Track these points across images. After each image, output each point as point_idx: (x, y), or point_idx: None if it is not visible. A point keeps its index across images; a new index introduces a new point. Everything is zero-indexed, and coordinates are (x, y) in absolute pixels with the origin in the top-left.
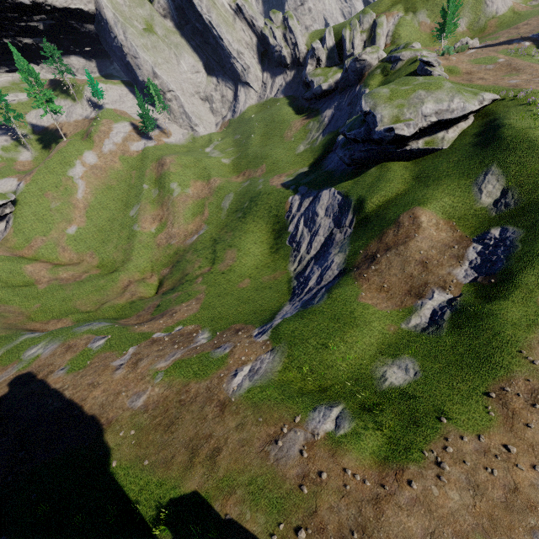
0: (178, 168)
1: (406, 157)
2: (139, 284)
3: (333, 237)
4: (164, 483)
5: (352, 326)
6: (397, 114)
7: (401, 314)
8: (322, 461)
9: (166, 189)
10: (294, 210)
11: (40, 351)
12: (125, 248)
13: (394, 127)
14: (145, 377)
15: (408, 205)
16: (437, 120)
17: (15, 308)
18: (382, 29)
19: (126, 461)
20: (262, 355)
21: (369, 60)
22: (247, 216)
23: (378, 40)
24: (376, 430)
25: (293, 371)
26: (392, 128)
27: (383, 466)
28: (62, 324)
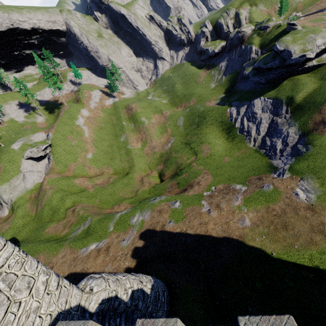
0: (141, 109)
1: (304, 72)
2: (148, 177)
3: (276, 122)
4: (324, 251)
5: None
6: (302, 48)
7: None
8: None
9: (139, 122)
10: (234, 116)
11: (140, 218)
12: (126, 159)
13: (306, 54)
14: (234, 211)
15: None
16: (325, 48)
17: (87, 204)
18: (243, 16)
19: (280, 250)
20: (298, 183)
21: (246, 31)
22: (200, 125)
23: (242, 22)
24: None
25: None
26: (305, 55)
27: None
28: (123, 206)
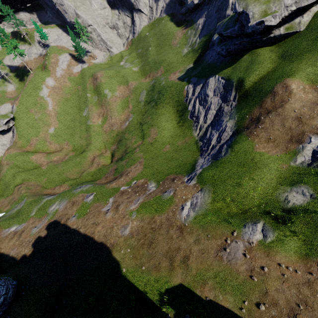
0: (106, 79)
1: (270, 43)
2: (100, 157)
3: (222, 110)
4: (159, 280)
5: (255, 168)
6: (265, 9)
7: (288, 156)
8: (261, 260)
9: (102, 95)
10: (190, 95)
11: (57, 207)
12: (85, 136)
13: (264, 20)
14: (125, 216)
15: (279, 79)
16: (296, 8)
17: (33, 183)
18: None
19: (131, 268)
20: (195, 194)
21: None
22: (158, 104)
23: None
24: (293, 236)
25: (219, 202)
26: (263, 21)
27: (306, 260)
28: (63, 188)
